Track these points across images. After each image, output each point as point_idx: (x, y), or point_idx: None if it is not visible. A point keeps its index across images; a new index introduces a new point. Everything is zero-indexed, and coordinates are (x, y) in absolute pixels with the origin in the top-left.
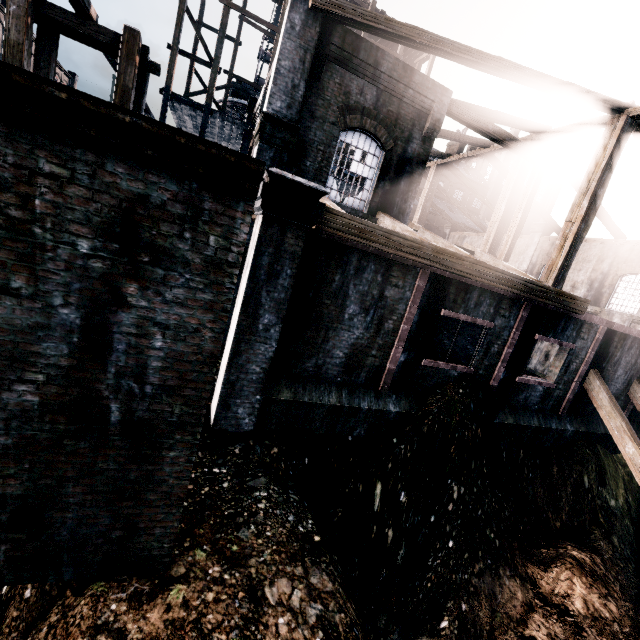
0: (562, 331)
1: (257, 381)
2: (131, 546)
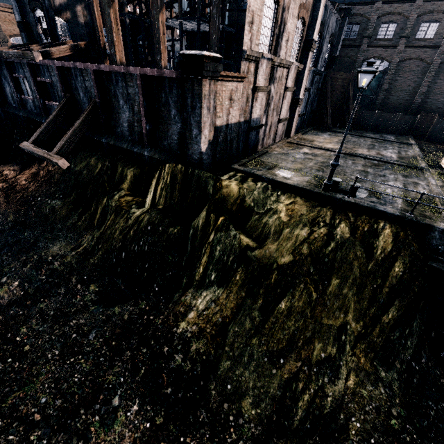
0: (44, 74)
1: None
2: None
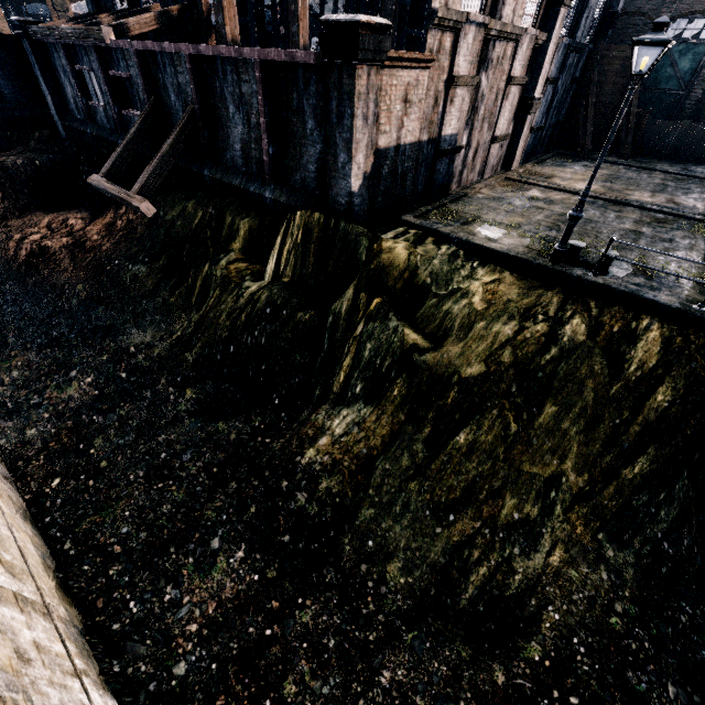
0: (119, 63)
1: (57, 115)
2: (2, 137)
